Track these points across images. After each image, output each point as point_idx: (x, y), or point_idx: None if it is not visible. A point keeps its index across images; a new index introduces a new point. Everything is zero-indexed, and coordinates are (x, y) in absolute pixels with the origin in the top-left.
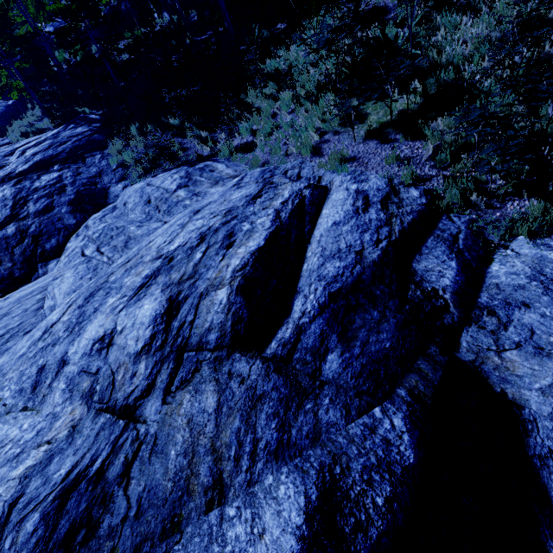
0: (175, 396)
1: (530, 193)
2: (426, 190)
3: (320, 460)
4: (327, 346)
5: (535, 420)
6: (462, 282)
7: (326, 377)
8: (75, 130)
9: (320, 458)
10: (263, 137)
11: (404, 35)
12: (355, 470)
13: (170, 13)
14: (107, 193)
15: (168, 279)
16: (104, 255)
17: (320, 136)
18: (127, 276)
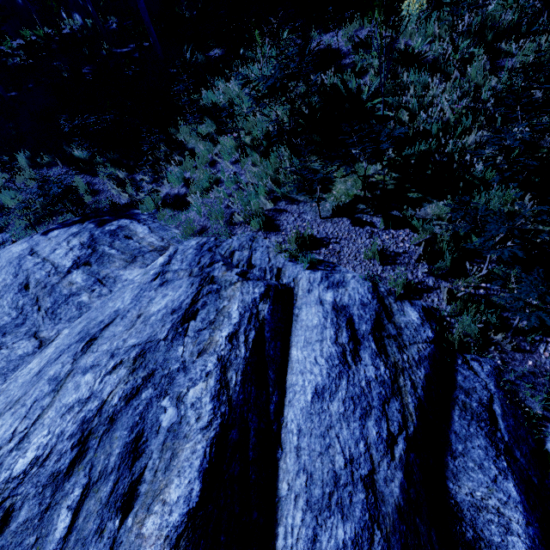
0: None
1: None
2: (426, 309)
3: None
4: None
5: None
6: (540, 541)
7: None
8: None
9: None
10: (200, 193)
11: (369, 90)
12: None
13: (83, 15)
14: None
15: None
16: None
17: (275, 203)
18: None
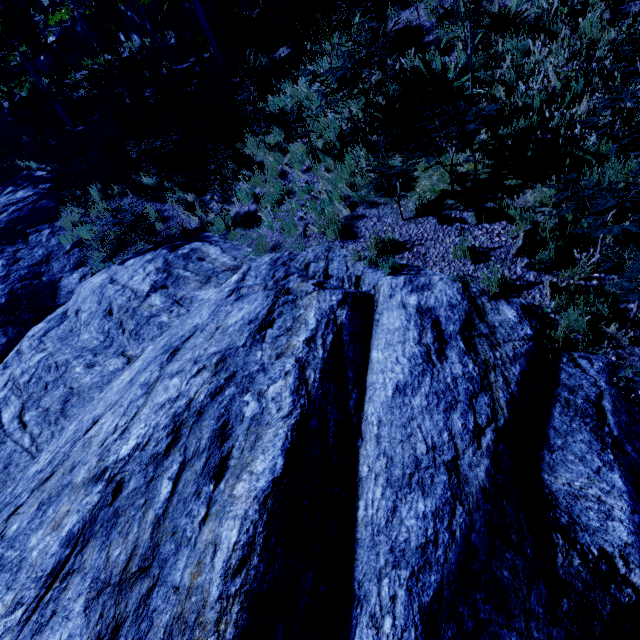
0: None
1: None
2: (525, 307)
3: None
4: None
5: None
6: None
7: None
8: (14, 194)
9: None
10: (271, 207)
11: (456, 67)
12: None
13: (141, 35)
14: (57, 289)
15: (104, 562)
16: (26, 430)
17: (351, 209)
18: (37, 529)
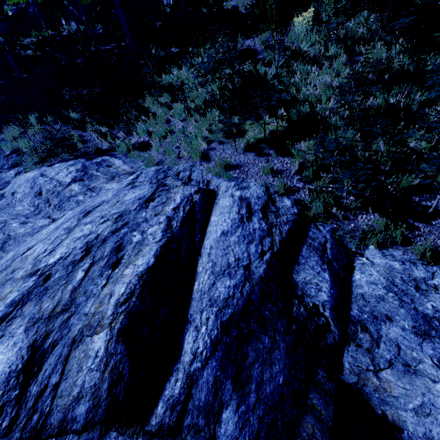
0: None
1: (374, 209)
2: (296, 200)
3: None
4: (222, 400)
5: None
6: (336, 295)
7: None
8: None
9: None
10: (158, 139)
11: (271, 73)
12: None
13: (77, 23)
14: None
15: (38, 310)
16: None
17: (208, 144)
18: None
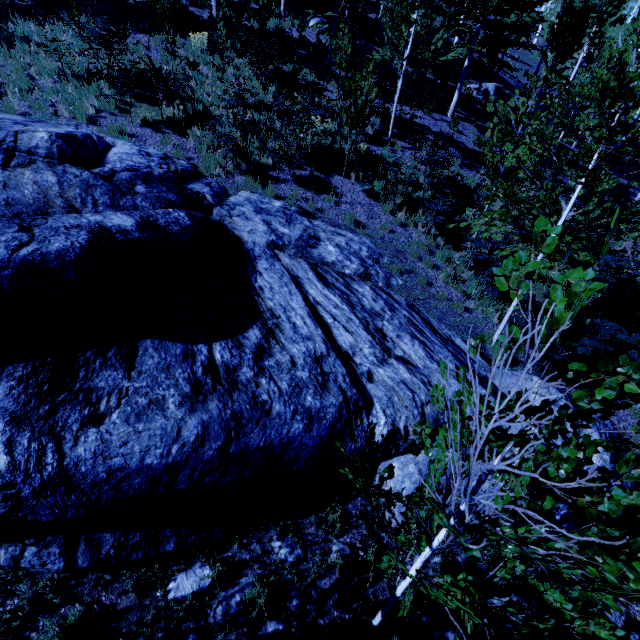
0: (16, 169)
1: (246, 175)
2: (191, 163)
3: (140, 215)
4: (136, 183)
5: (247, 242)
6: (213, 195)
7: (138, 192)
8: None
9: (140, 214)
10: (18, 91)
11: (168, 70)
12: (162, 221)
13: None
14: None
15: None
16: None
17: (96, 112)
18: None
